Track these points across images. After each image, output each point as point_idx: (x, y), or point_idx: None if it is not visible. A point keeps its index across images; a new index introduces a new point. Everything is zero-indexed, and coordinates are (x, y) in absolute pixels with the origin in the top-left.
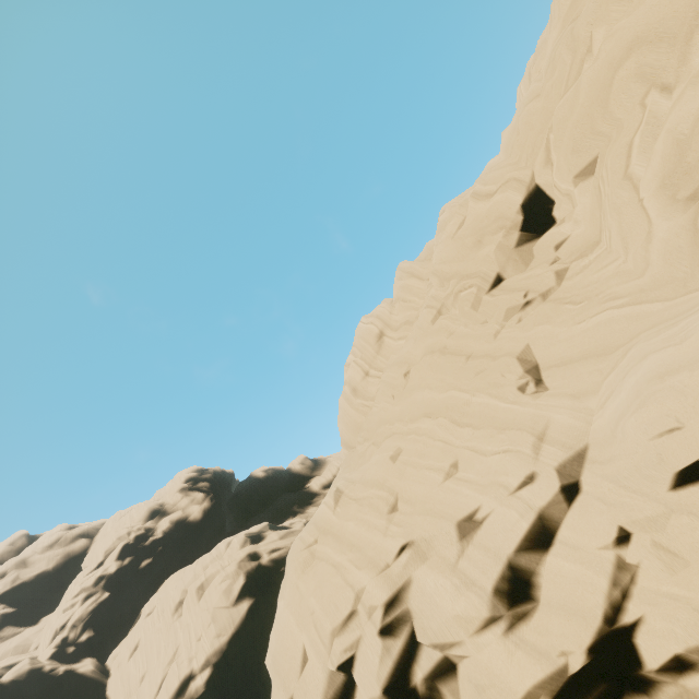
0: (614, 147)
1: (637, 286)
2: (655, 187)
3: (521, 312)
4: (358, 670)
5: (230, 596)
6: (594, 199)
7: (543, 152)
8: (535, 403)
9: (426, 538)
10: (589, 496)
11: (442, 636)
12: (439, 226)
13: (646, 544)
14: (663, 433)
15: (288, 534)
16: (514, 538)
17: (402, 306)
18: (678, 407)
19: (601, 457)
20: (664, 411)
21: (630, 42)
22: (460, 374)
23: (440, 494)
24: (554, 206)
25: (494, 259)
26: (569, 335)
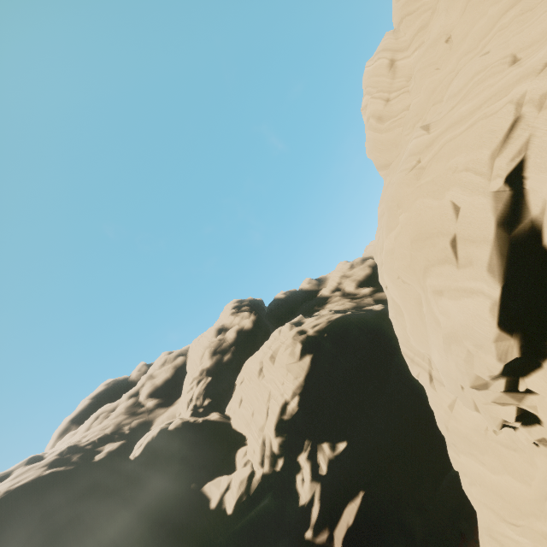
0: None
1: None
2: None
3: None
4: (533, 164)
5: (295, 356)
6: None
7: None
8: None
9: None
10: None
11: None
12: None
13: None
14: None
15: (320, 317)
16: None
17: (409, 20)
18: None
19: None
20: None
21: None
22: None
23: None
24: None
25: None
26: None
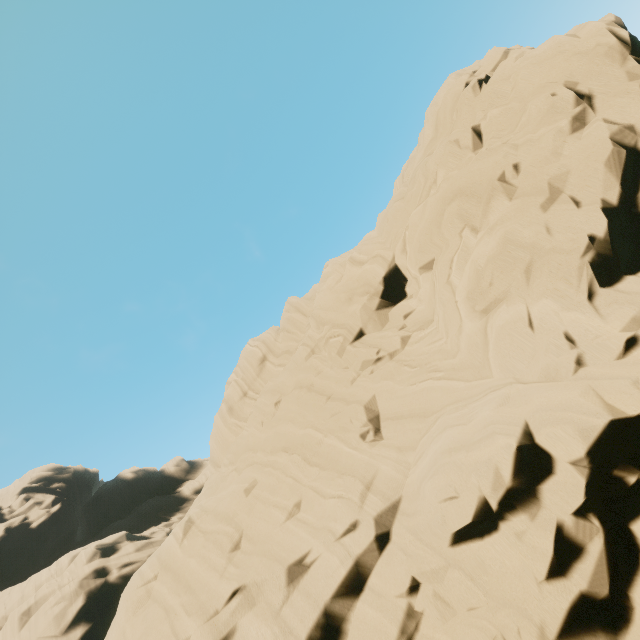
0: (443, 258)
1: (451, 364)
2: (464, 296)
3: (374, 366)
4: None
5: (62, 622)
6: (432, 288)
7: (401, 242)
8: (371, 451)
9: (258, 583)
10: (395, 546)
11: None
12: (322, 277)
13: (429, 594)
14: (447, 498)
15: (147, 545)
16: (333, 585)
17: (286, 336)
18: (457, 480)
19: (409, 509)
20: (448, 481)
21: (456, 190)
22: (319, 412)
23: (280, 534)
24: (407, 283)
25: (359, 316)
26: (404, 394)
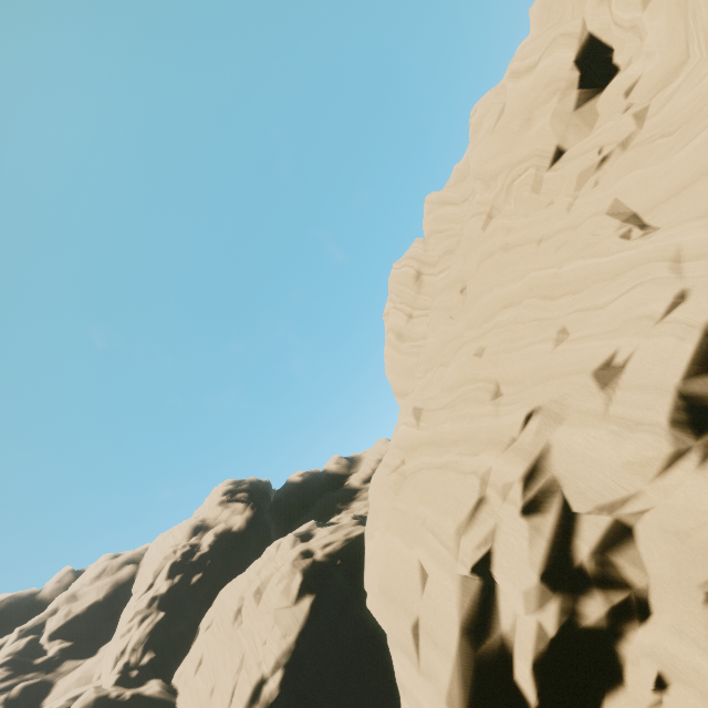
0: None
1: None
2: None
3: (597, 173)
4: (500, 564)
5: (290, 596)
6: (673, 11)
7: None
8: (650, 241)
9: (556, 400)
10: None
11: (610, 493)
12: (473, 128)
13: None
14: None
15: (338, 528)
16: (679, 365)
17: (437, 238)
18: None
19: None
20: None
21: None
22: (534, 258)
23: (556, 358)
24: (613, 54)
25: (550, 131)
26: (672, 166)
